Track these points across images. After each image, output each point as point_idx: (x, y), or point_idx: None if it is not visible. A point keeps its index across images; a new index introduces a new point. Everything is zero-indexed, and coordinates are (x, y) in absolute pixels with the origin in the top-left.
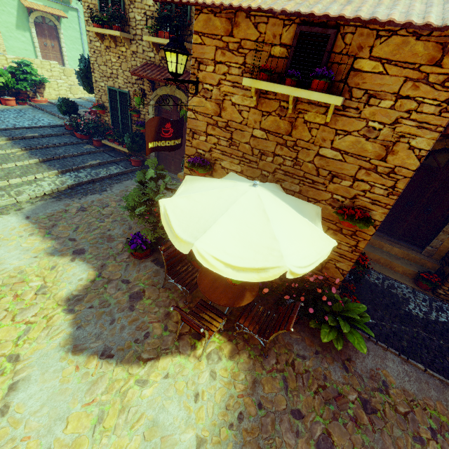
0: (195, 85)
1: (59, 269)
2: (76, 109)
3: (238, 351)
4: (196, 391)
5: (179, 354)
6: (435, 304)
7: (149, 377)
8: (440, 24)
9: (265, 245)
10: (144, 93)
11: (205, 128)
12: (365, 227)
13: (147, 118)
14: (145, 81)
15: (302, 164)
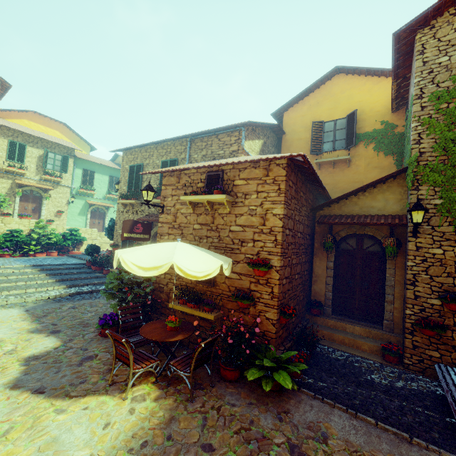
0: (162, 208)
1: (33, 340)
2: (98, 250)
3: (165, 396)
4: (108, 421)
5: (106, 395)
6: (405, 376)
7: (69, 408)
8: (250, 160)
9: (167, 257)
10: None
11: (168, 230)
12: (265, 269)
13: None
14: None
15: (223, 239)
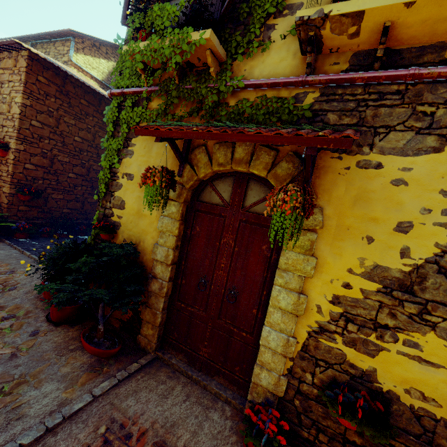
0: None
1: None
2: None
3: None
4: None
5: None
6: None
7: None
8: None
9: None
10: None
11: None
12: None
13: None
14: None
15: None
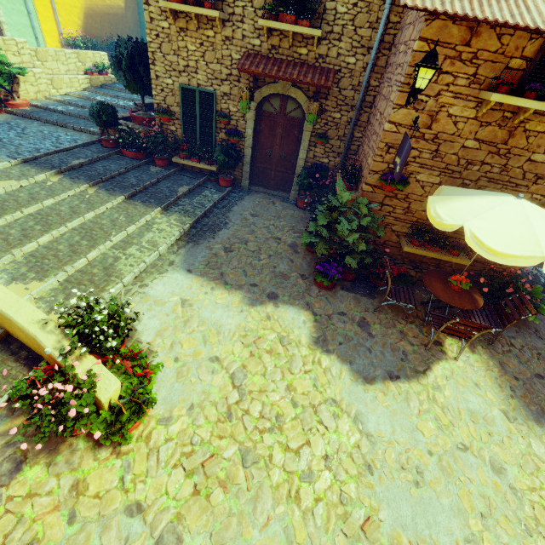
0: (406, 96)
1: (275, 317)
2: (116, 116)
3: (473, 346)
4: (474, 382)
5: (439, 360)
6: None
7: (438, 383)
8: None
9: None
10: (252, 94)
11: None
12: None
13: (241, 124)
14: (242, 77)
15: (509, 170)
